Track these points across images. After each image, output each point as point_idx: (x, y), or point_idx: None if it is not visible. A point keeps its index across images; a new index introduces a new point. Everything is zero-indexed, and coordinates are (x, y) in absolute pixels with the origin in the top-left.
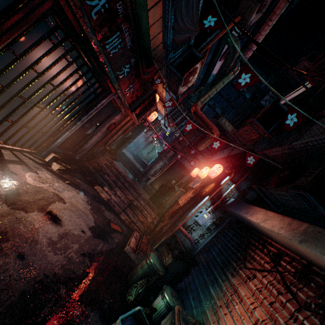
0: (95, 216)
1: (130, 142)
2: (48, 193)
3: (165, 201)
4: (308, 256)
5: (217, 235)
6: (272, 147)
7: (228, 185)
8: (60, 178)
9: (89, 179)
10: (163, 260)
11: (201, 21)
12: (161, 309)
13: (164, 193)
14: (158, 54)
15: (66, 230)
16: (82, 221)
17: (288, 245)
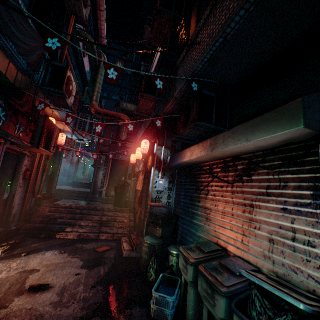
0: (78, 256)
1: (58, 175)
2: (12, 277)
3: (128, 198)
4: (220, 156)
5: (177, 187)
6: (166, 105)
7: (159, 149)
8: (12, 258)
9: (44, 235)
10: (156, 235)
11: (45, 45)
12: (176, 262)
13: (122, 192)
14: (22, 82)
15: (61, 285)
16: (69, 269)
17: (210, 158)
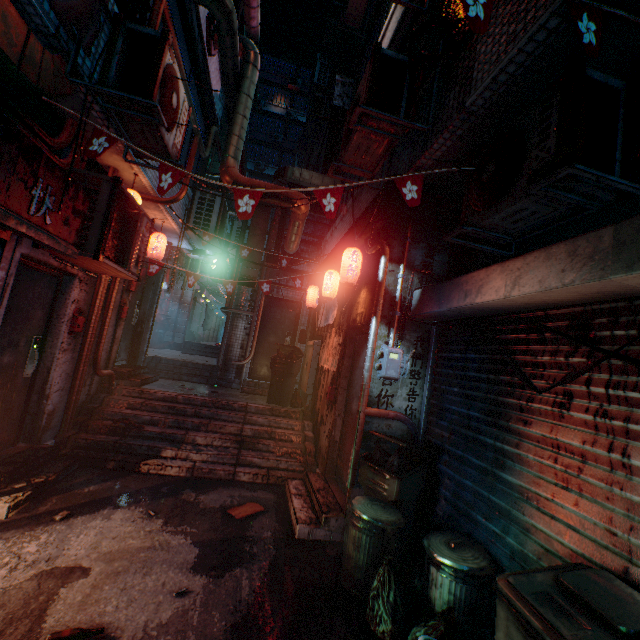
0: (187, 530)
1: (151, 327)
2: (17, 592)
3: (297, 384)
4: None
5: (435, 373)
6: (425, 145)
7: (392, 273)
8: (32, 525)
9: (115, 464)
10: (383, 495)
11: None
12: (455, 593)
13: (287, 373)
14: (45, 71)
15: (136, 635)
16: (162, 573)
17: (593, 294)
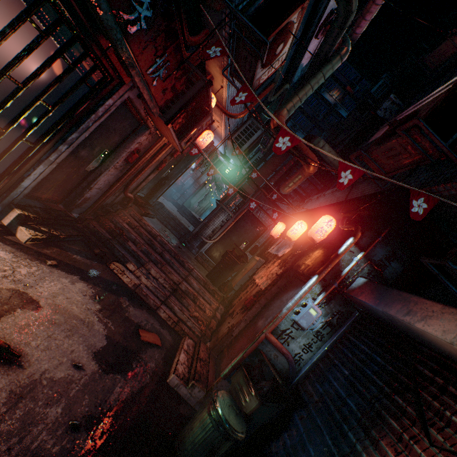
0: (109, 324)
1: (170, 185)
2: None
3: (231, 277)
4: None
5: (336, 346)
6: (451, 177)
7: (351, 253)
8: (33, 256)
9: (99, 252)
10: (241, 403)
11: None
12: None
13: (230, 267)
14: None
15: (34, 375)
16: (76, 343)
17: None
